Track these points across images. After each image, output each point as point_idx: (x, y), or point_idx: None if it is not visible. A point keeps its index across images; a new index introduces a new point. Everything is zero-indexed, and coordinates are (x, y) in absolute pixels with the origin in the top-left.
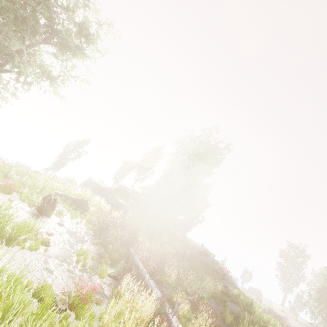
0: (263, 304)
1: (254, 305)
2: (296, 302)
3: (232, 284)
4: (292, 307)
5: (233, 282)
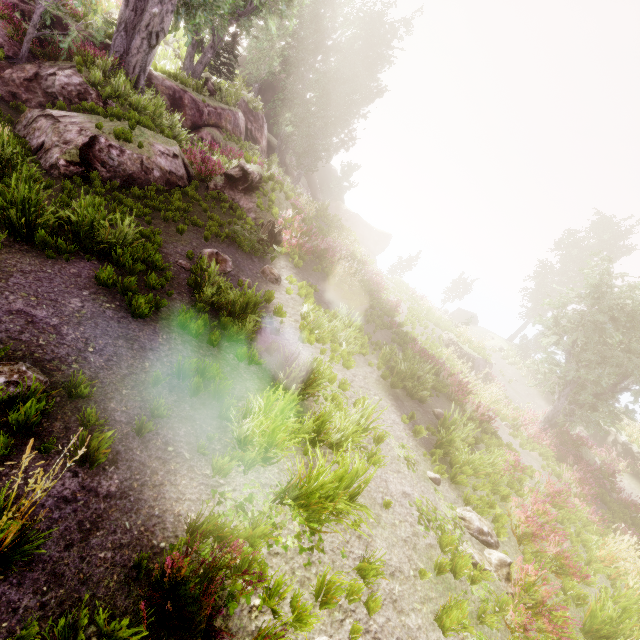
0: (446, 333)
1: (313, 320)
2: (539, 336)
3: (327, 276)
4: (523, 345)
5: (334, 271)
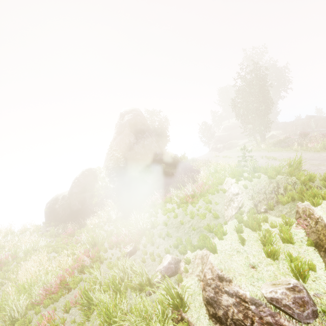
0: None
1: None
2: None
3: None
4: None
5: None
